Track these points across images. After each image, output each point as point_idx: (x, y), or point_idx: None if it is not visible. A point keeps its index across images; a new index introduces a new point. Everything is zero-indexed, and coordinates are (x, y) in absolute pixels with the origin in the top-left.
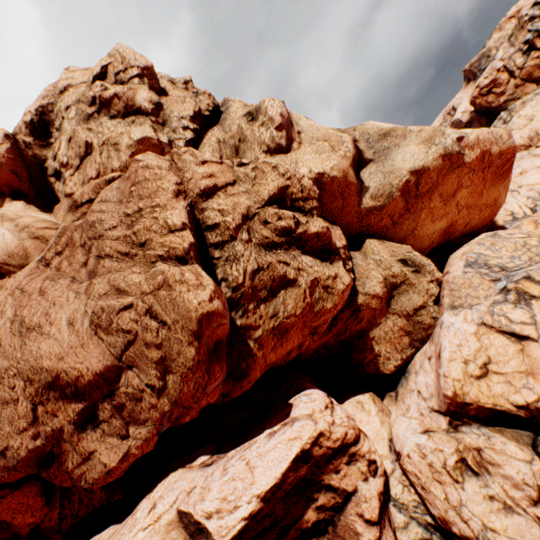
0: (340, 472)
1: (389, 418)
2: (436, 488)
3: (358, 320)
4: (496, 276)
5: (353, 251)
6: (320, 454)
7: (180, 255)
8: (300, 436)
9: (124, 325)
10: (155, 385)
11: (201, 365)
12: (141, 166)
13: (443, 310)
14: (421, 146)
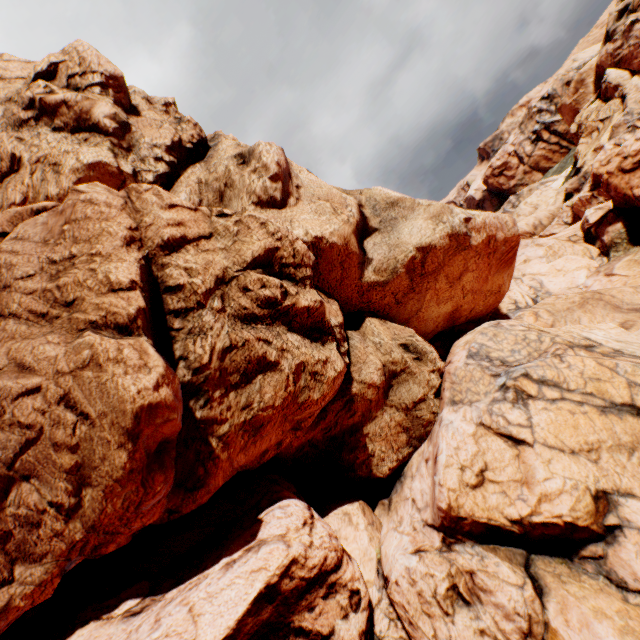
0: (315, 610)
1: (379, 533)
2: (425, 623)
3: (351, 412)
4: (497, 370)
5: (351, 329)
6: (290, 588)
7: (123, 323)
8: (267, 566)
9: (23, 416)
10: (64, 503)
11: (135, 475)
12: (82, 199)
13: (443, 404)
14: (429, 222)
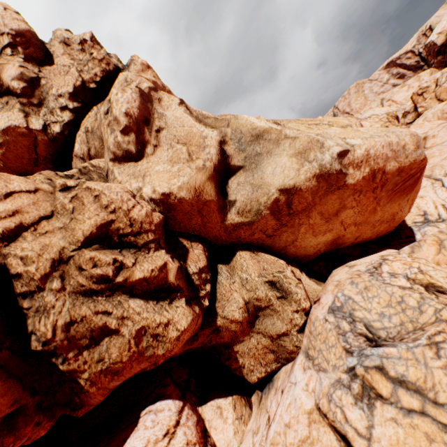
0: None
1: (245, 426)
2: None
3: (220, 336)
4: (352, 343)
5: (222, 263)
6: None
7: None
8: None
9: None
10: None
11: None
12: None
13: (301, 349)
14: (293, 159)
